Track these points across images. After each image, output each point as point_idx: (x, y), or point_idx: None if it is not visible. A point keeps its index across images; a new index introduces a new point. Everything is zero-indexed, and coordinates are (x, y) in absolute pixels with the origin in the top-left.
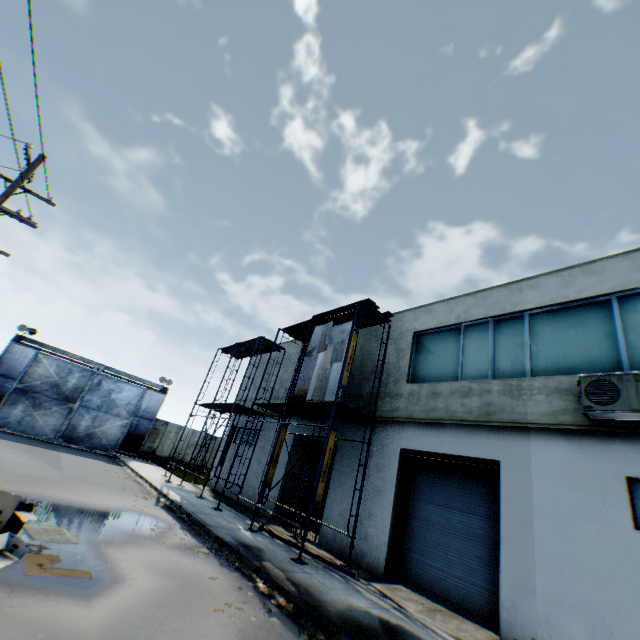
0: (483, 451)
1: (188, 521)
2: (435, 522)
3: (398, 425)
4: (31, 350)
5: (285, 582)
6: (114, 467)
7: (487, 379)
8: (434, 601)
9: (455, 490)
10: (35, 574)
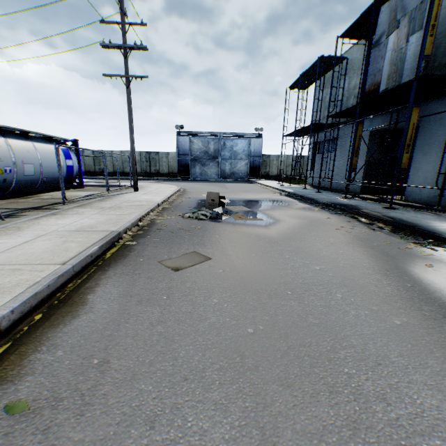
0: None
1: (302, 199)
2: None
3: None
4: (186, 138)
5: (381, 217)
6: (250, 185)
7: None
8: None
9: None
10: (239, 220)
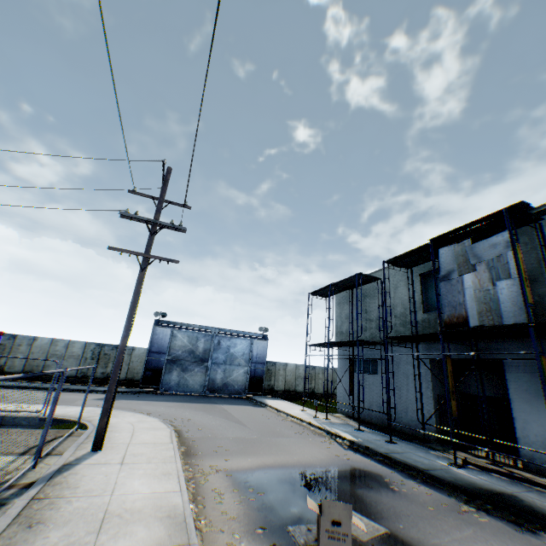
0: None
1: (392, 464)
2: None
3: None
4: (167, 329)
5: None
6: (263, 410)
7: None
8: None
9: None
10: None
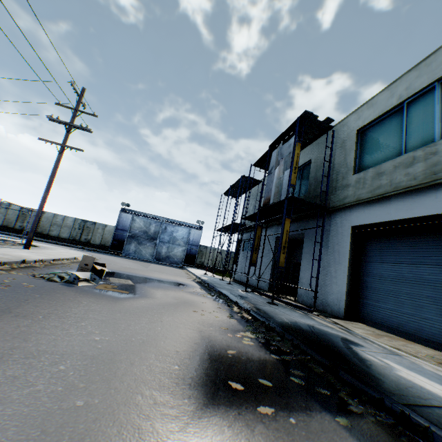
0: (429, 209)
1: (207, 287)
2: (385, 276)
3: (348, 209)
4: (129, 215)
5: (250, 308)
6: (178, 269)
7: (432, 143)
8: (387, 333)
9: (403, 249)
10: (100, 289)
